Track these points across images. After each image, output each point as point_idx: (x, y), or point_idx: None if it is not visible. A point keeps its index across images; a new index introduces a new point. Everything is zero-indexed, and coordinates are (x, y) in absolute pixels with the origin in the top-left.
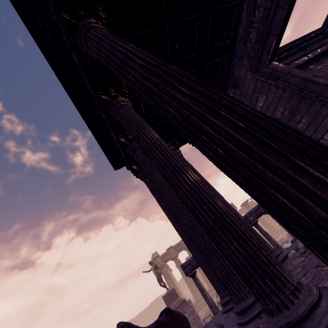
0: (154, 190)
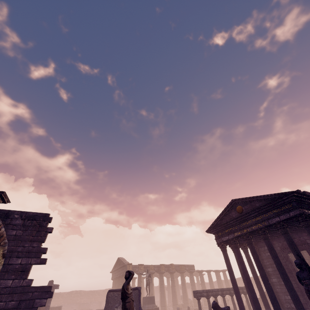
0: (227, 260)
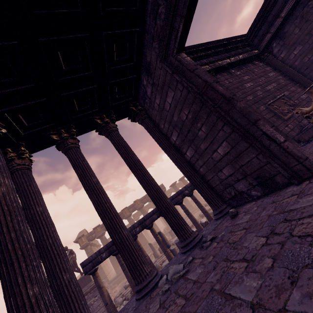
0: (20, 194)
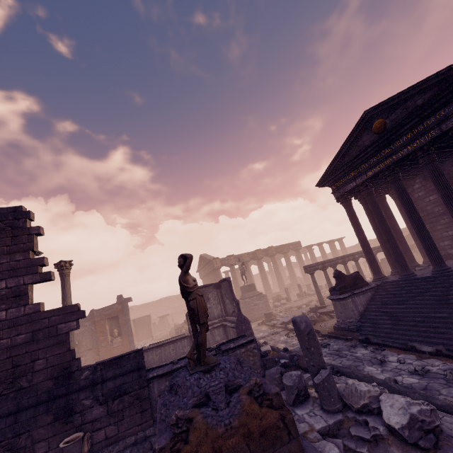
0: (354, 217)
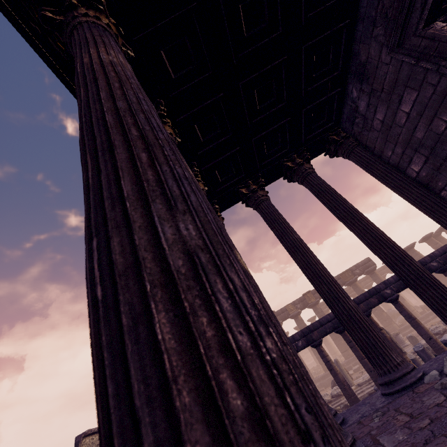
0: None
